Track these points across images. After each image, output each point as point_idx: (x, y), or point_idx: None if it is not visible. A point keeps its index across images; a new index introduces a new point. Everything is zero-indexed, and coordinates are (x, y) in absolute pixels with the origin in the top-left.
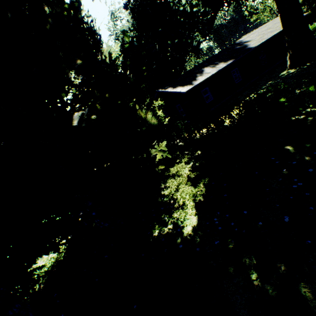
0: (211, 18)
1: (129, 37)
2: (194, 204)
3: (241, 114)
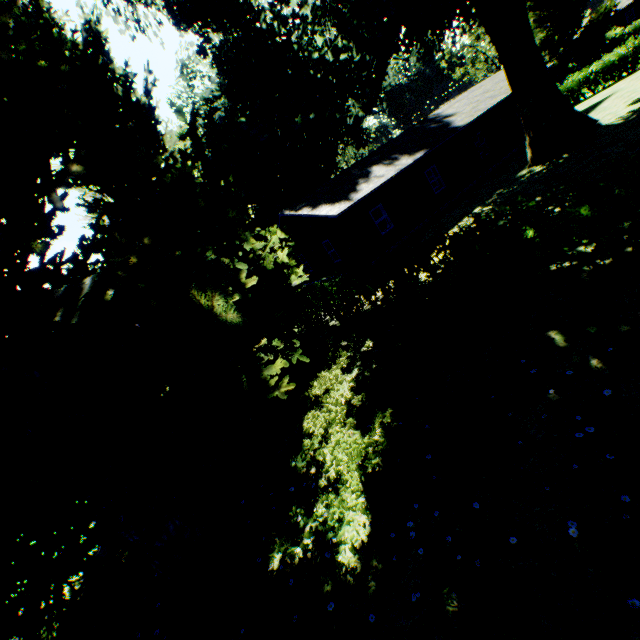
0: (376, 73)
1: (185, 114)
2: (361, 479)
3: (448, 264)
